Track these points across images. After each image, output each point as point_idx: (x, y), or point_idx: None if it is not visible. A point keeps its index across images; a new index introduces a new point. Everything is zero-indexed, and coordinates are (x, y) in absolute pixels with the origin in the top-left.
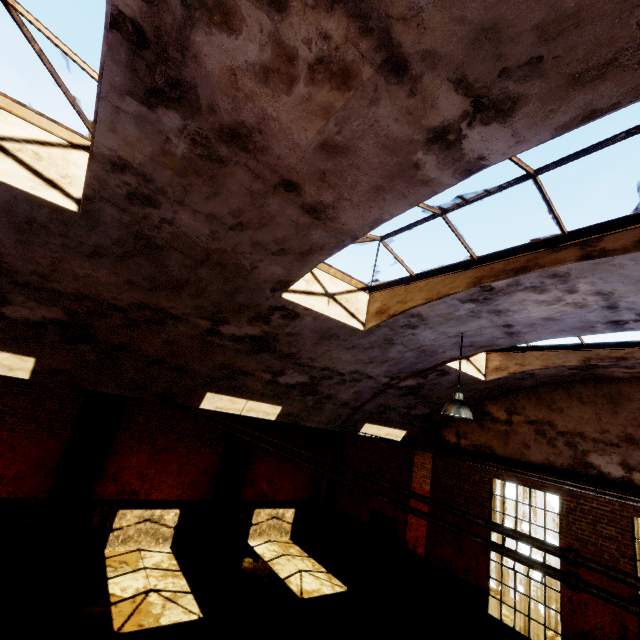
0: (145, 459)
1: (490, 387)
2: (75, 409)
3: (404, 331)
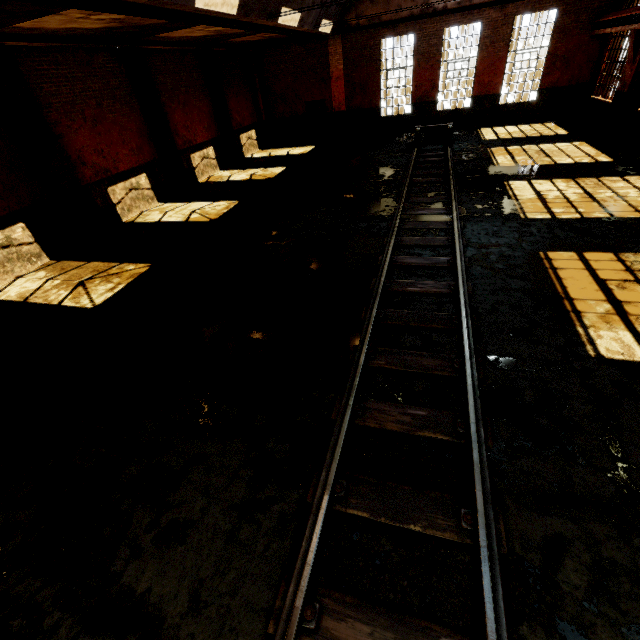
0: (181, 115)
1: None
2: (127, 82)
3: None
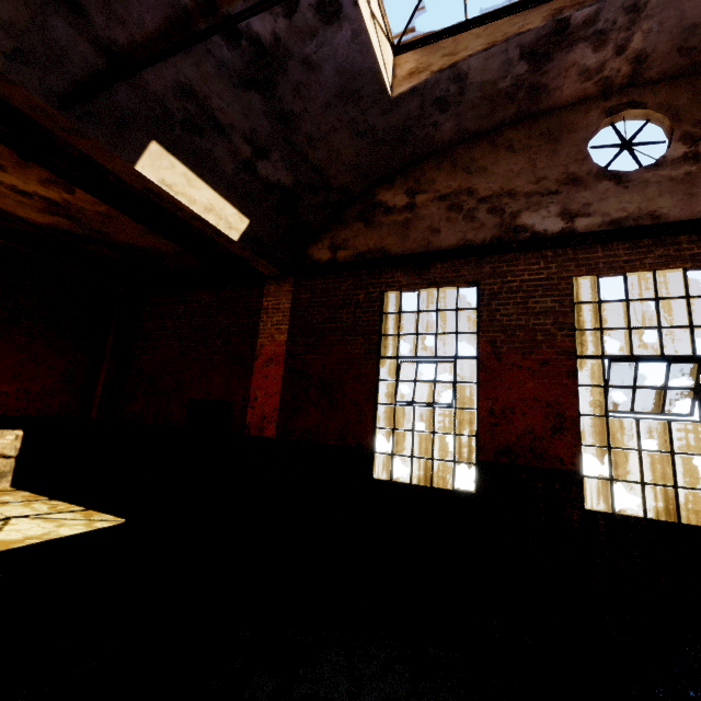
0: None
1: (393, 133)
2: None
3: None
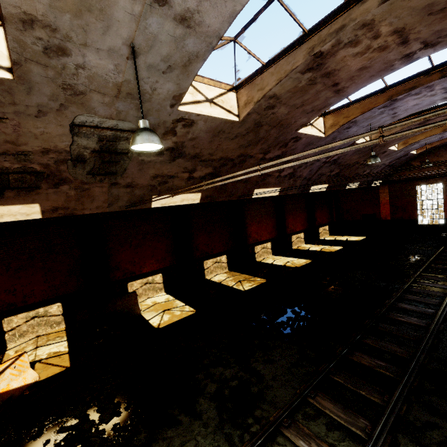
0: (292, 219)
1: (416, 155)
2: (274, 208)
3: (409, 147)
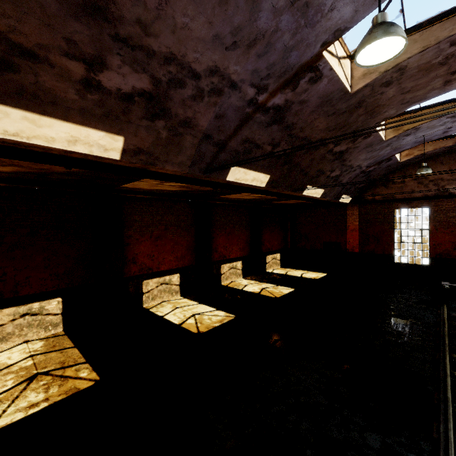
0: (224, 239)
1: (398, 166)
2: (192, 218)
3: (401, 138)
